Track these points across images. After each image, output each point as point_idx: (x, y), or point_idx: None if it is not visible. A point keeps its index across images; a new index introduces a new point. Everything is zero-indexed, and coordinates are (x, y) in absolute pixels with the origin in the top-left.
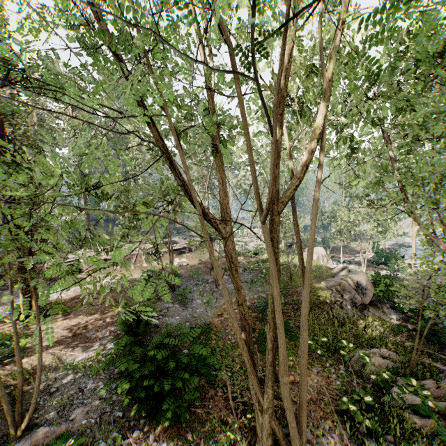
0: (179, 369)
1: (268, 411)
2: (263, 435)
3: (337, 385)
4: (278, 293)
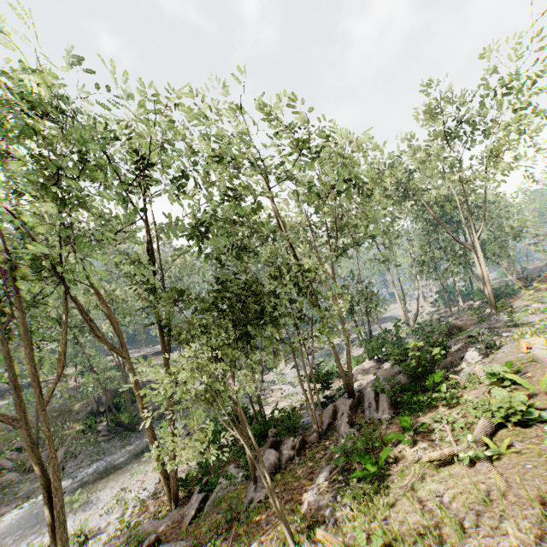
0: None
1: None
2: None
3: None
4: None
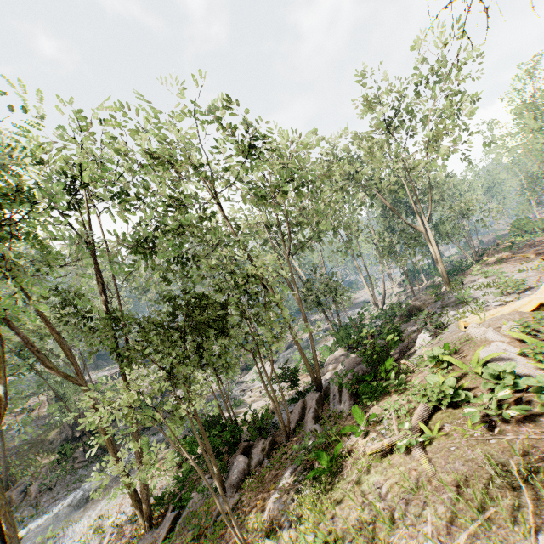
0: None
1: None
2: None
3: None
4: None
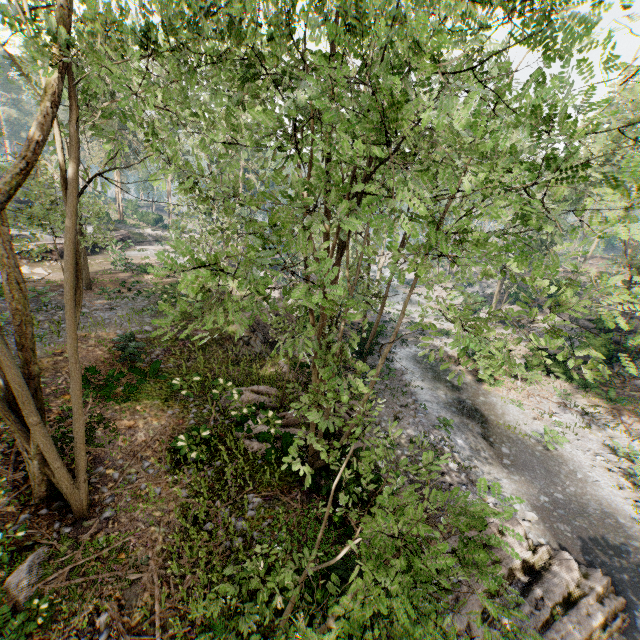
0: None
1: (37, 458)
2: (36, 484)
3: (190, 425)
4: None
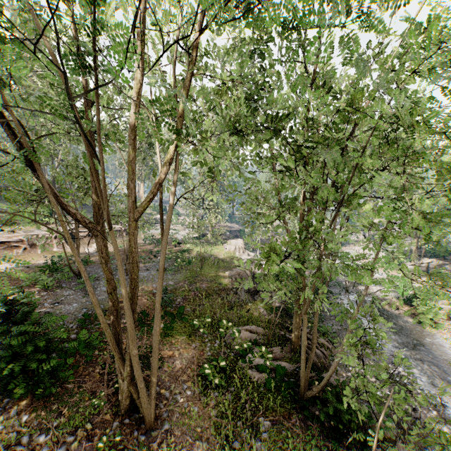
0: (42, 351)
1: (127, 379)
2: (123, 398)
3: (208, 356)
4: (124, 285)
